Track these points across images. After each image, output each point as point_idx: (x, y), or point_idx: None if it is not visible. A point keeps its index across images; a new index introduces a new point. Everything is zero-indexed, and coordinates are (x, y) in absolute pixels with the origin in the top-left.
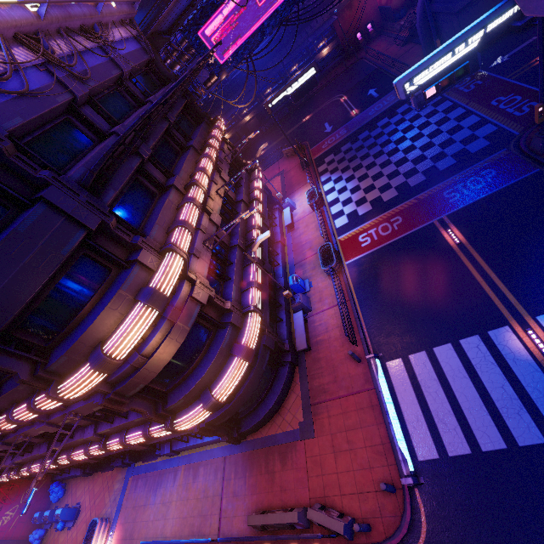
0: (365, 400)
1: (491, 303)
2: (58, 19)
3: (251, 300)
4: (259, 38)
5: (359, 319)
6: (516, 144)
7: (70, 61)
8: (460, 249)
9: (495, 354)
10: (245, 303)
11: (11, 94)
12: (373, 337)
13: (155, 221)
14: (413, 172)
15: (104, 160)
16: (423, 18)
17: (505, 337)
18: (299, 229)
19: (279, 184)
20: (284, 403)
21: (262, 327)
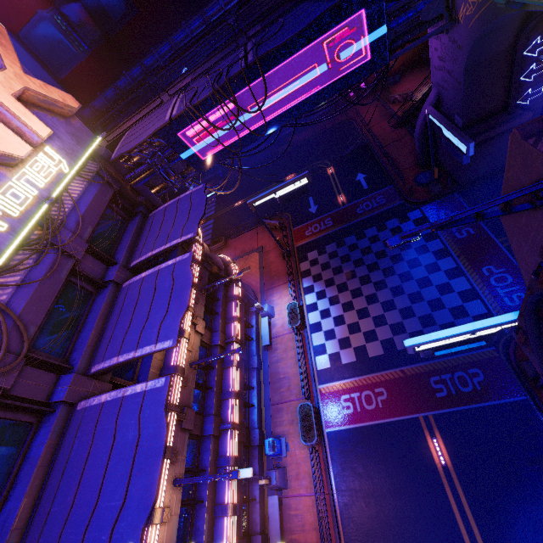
0: None
1: None
2: None
3: (225, 541)
4: (249, 141)
5: (338, 525)
6: (505, 346)
7: None
8: (444, 474)
9: None
10: (218, 542)
11: None
12: None
13: None
14: (400, 328)
15: None
16: (423, 133)
17: None
18: (277, 351)
19: (257, 267)
20: None
21: None
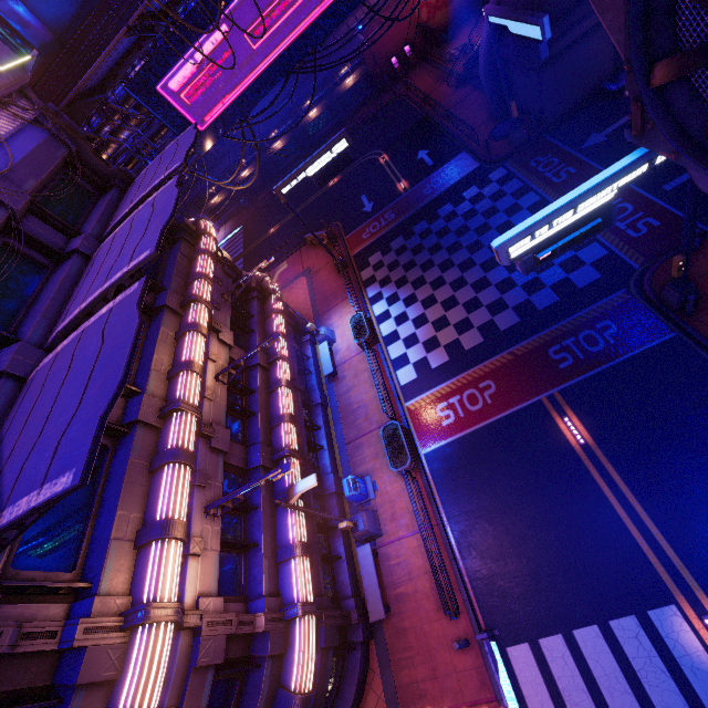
0: None
1: (645, 560)
2: None
3: (295, 587)
4: (257, 95)
5: (456, 559)
6: (638, 284)
7: None
8: (586, 454)
9: (665, 654)
10: (286, 592)
11: None
12: (481, 596)
13: (108, 535)
14: (500, 305)
15: None
16: (489, 65)
17: (674, 626)
18: (345, 379)
19: (305, 292)
20: None
21: (316, 617)
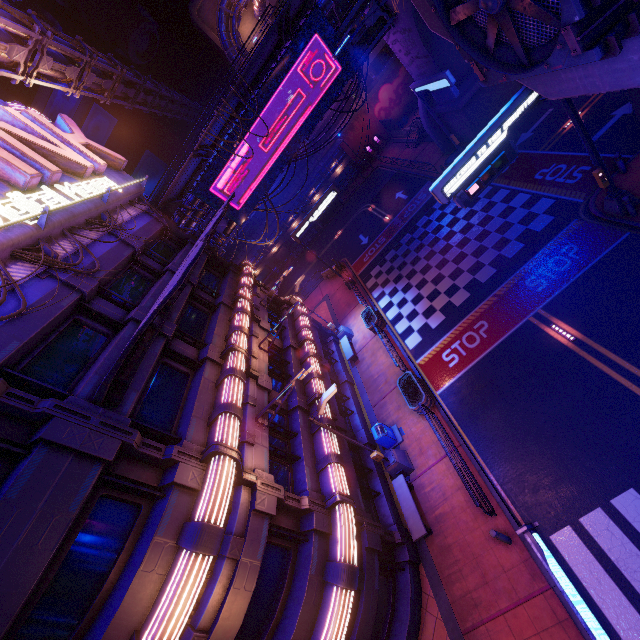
0: (544, 612)
1: None
2: (60, 223)
3: (333, 484)
4: (272, 178)
5: (484, 471)
6: (585, 211)
7: (76, 258)
8: (579, 347)
9: None
10: (326, 490)
11: (4, 320)
12: (514, 496)
13: (191, 414)
14: (478, 266)
15: (117, 366)
16: (429, 121)
17: None
18: (365, 359)
19: (326, 311)
20: (420, 635)
21: (357, 520)
